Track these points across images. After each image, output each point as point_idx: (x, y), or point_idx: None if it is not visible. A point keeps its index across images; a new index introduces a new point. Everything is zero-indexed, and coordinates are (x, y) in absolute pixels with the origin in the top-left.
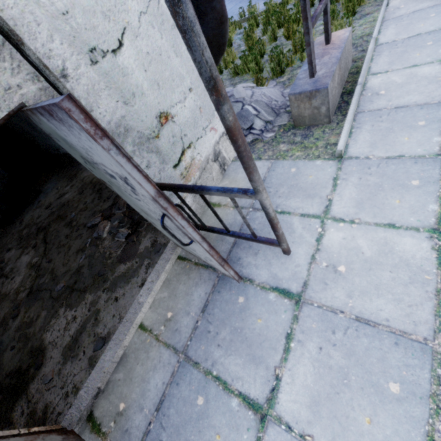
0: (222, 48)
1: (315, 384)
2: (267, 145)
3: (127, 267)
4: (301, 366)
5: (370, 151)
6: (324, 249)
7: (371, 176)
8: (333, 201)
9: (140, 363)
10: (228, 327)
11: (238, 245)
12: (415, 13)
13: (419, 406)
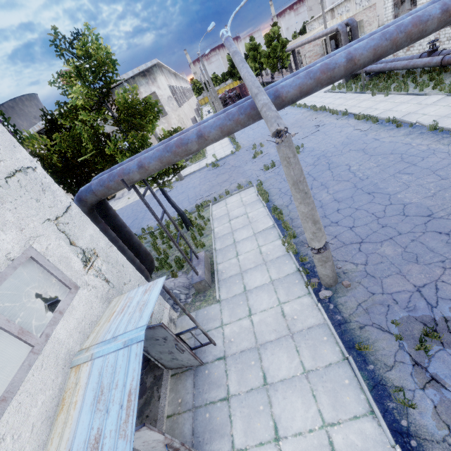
0: (154, 269)
1: (237, 378)
2: (191, 305)
3: (144, 398)
4: (232, 376)
5: (227, 295)
6: (226, 336)
7: (230, 304)
8: (223, 318)
9: (176, 429)
10: (206, 384)
11: (196, 353)
12: (224, 236)
13: (258, 362)
